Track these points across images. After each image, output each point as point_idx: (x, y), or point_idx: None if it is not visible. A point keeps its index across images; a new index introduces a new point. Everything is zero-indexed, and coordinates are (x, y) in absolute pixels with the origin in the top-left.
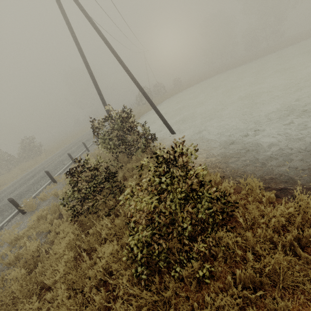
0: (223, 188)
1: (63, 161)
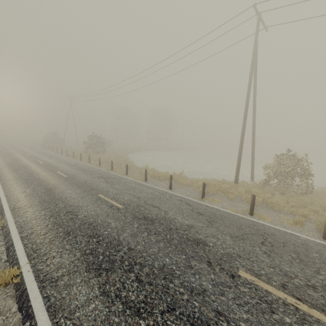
0: None
1: (160, 197)
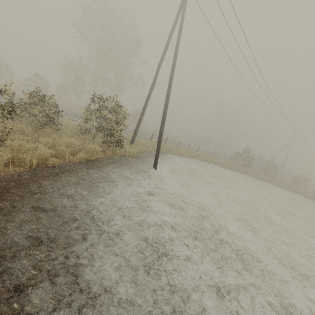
0: (0, 154)
1: None
